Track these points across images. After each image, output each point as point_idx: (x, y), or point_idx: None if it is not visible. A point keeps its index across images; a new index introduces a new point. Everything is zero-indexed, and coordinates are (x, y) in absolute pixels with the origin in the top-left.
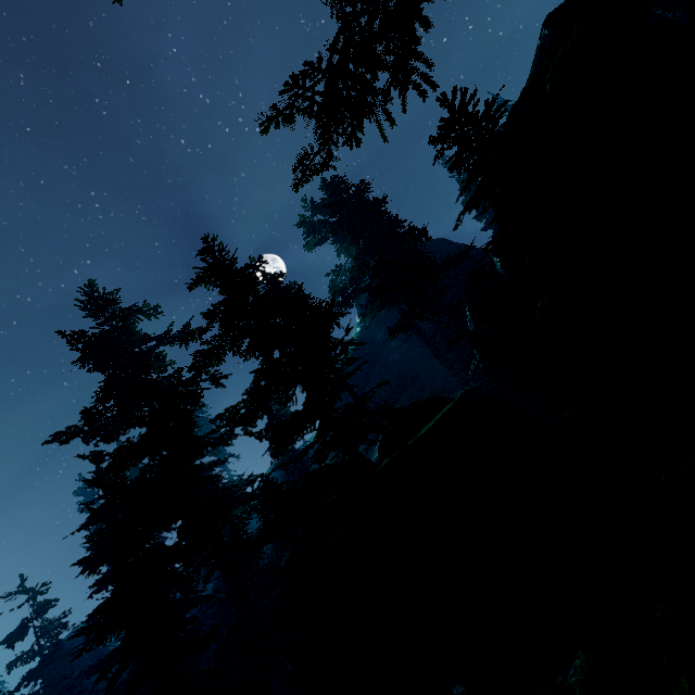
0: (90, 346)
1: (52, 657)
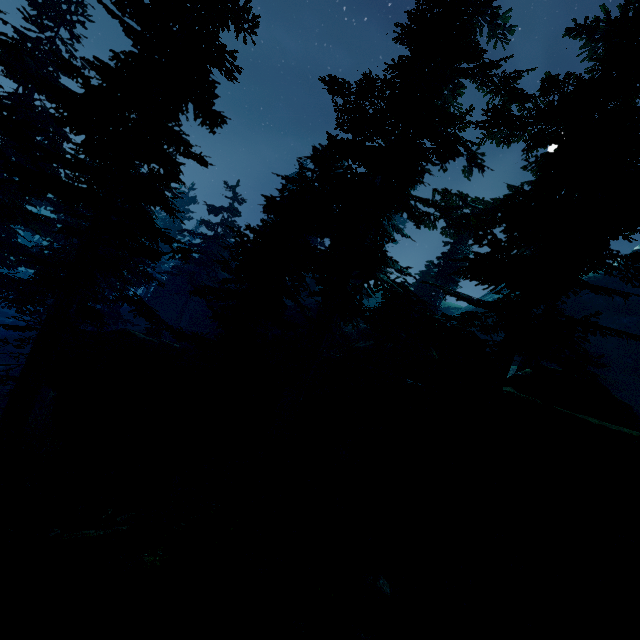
0: (429, 6)
1: (218, 239)
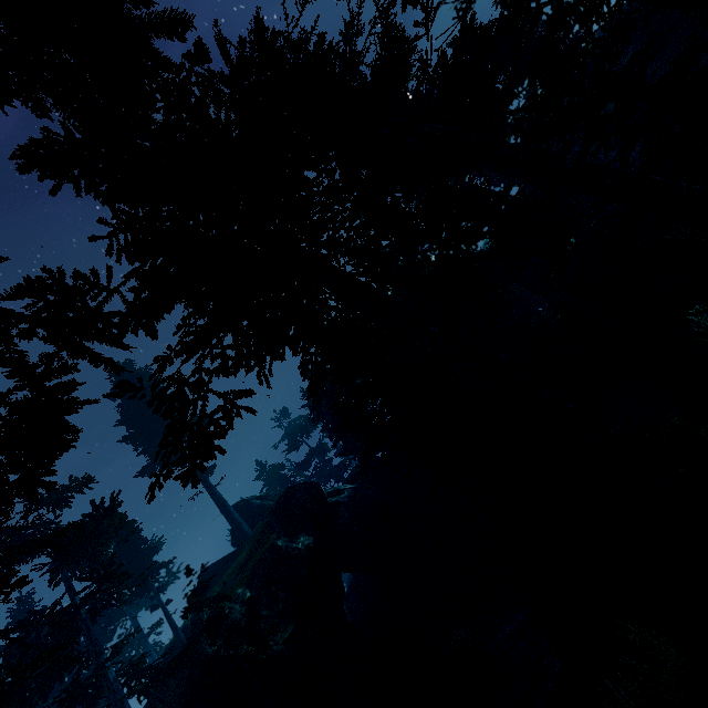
0: None
1: None
